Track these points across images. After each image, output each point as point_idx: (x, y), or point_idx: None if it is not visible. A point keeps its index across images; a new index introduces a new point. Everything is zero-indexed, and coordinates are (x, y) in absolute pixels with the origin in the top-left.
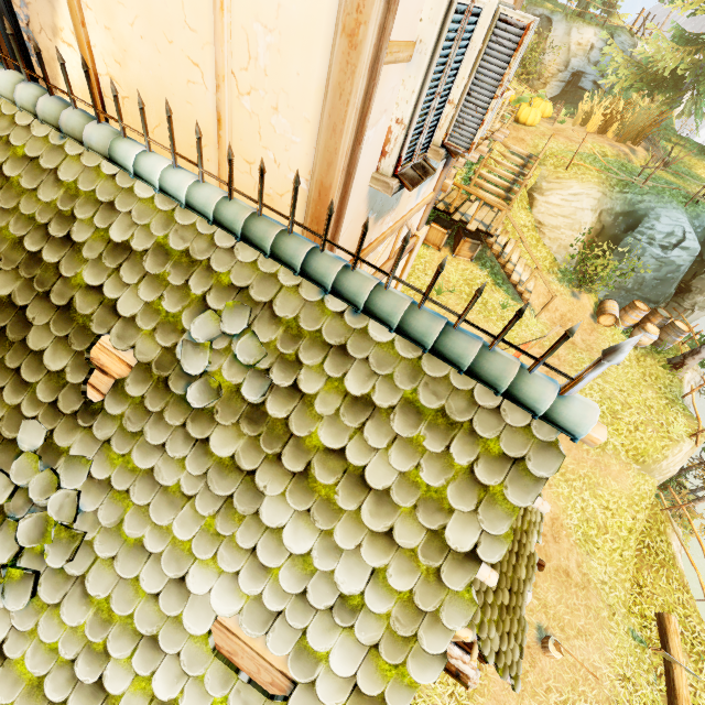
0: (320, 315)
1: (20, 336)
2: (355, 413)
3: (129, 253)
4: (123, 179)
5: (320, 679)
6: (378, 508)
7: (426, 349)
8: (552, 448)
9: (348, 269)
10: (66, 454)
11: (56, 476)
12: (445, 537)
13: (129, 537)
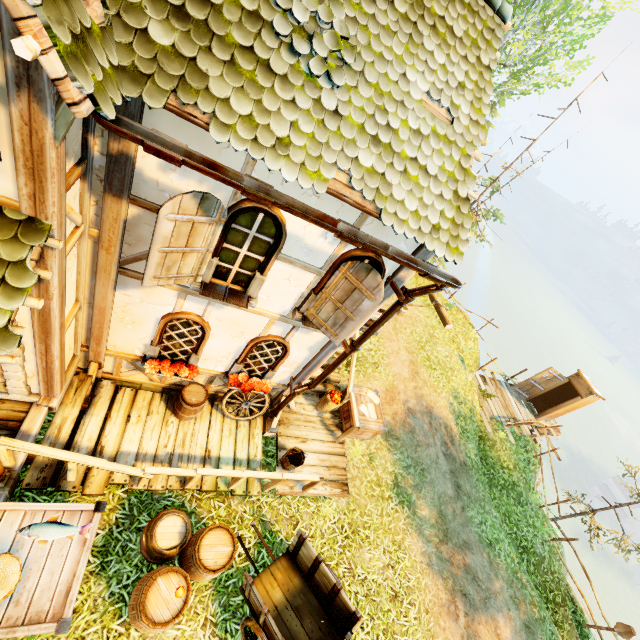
0: None
1: None
2: None
3: None
4: None
5: (460, 115)
6: (461, 45)
7: None
8: (500, 27)
9: None
10: None
11: (330, 9)
12: (481, 59)
13: (376, 51)
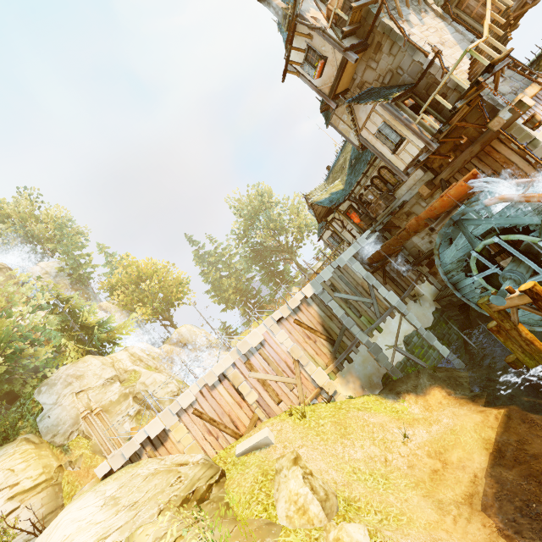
0: None
1: None
2: None
3: None
4: None
5: None
6: None
7: None
8: None
9: None
10: None
11: None
12: None
13: None
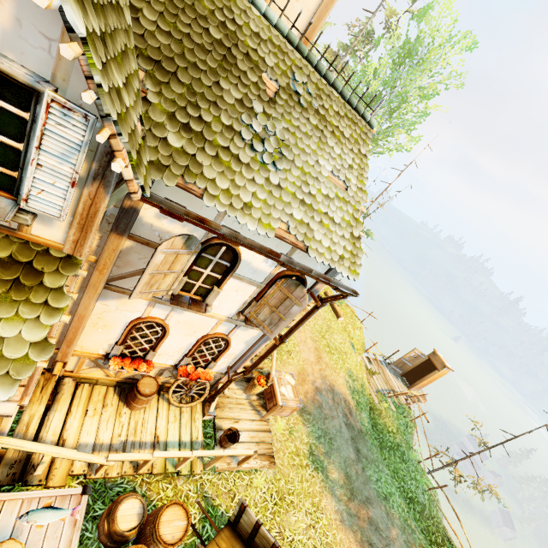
0: (322, 84)
1: (234, 62)
2: (337, 116)
3: (261, 39)
4: (246, 1)
5: (351, 185)
6: (349, 143)
7: (346, 100)
8: (370, 131)
9: (327, 69)
10: (272, 117)
11: (274, 123)
12: (361, 150)
13: (300, 148)
